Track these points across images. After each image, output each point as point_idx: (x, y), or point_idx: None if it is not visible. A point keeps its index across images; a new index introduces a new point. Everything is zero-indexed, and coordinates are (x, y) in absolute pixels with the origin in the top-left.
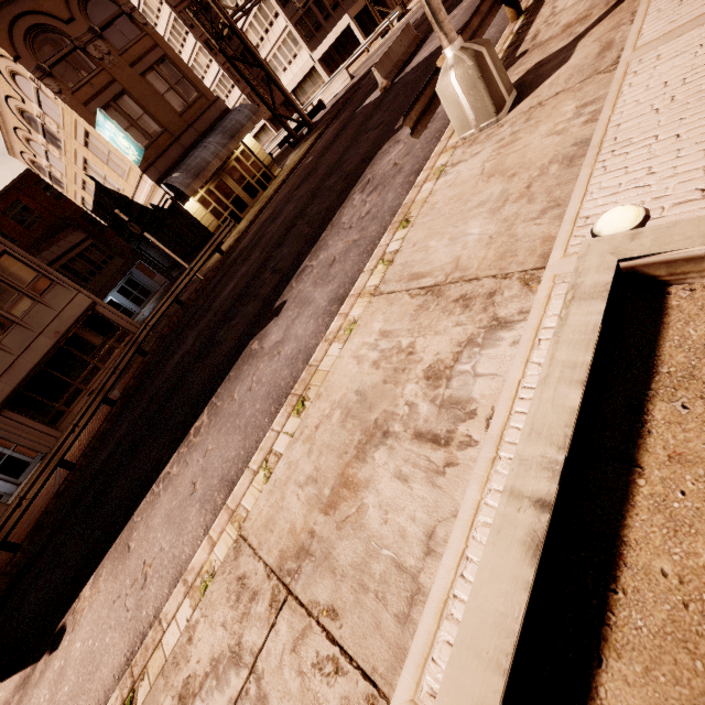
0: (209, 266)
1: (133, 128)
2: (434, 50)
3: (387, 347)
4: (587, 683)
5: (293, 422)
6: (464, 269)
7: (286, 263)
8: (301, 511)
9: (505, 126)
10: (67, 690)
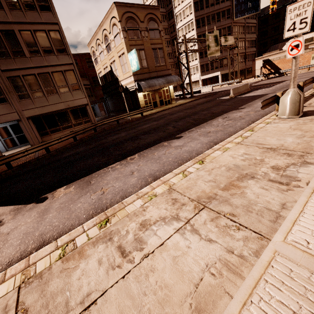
0: (134, 117)
1: (139, 61)
2: (256, 95)
3: (248, 157)
4: None
5: (197, 165)
6: (286, 147)
7: (181, 127)
8: (207, 188)
9: (299, 120)
10: (52, 215)
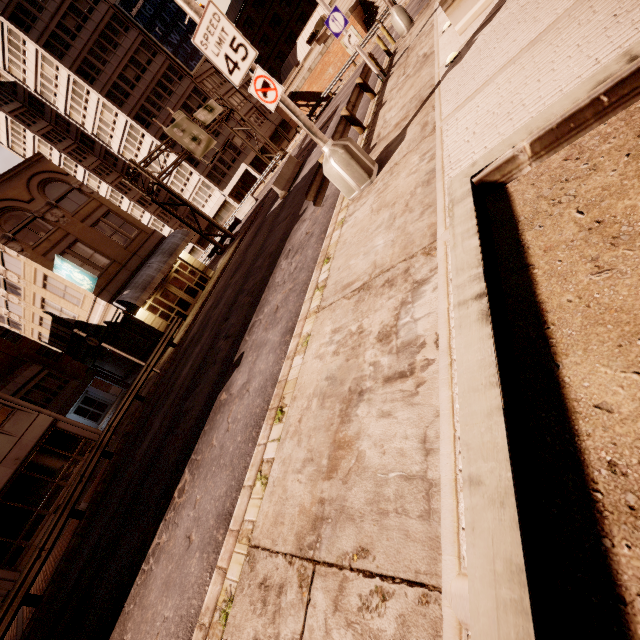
0: (164, 360)
1: (86, 265)
2: (313, 165)
3: (341, 338)
4: (556, 382)
5: (277, 429)
6: (381, 266)
7: (236, 327)
8: (305, 491)
9: (377, 183)
10: None
